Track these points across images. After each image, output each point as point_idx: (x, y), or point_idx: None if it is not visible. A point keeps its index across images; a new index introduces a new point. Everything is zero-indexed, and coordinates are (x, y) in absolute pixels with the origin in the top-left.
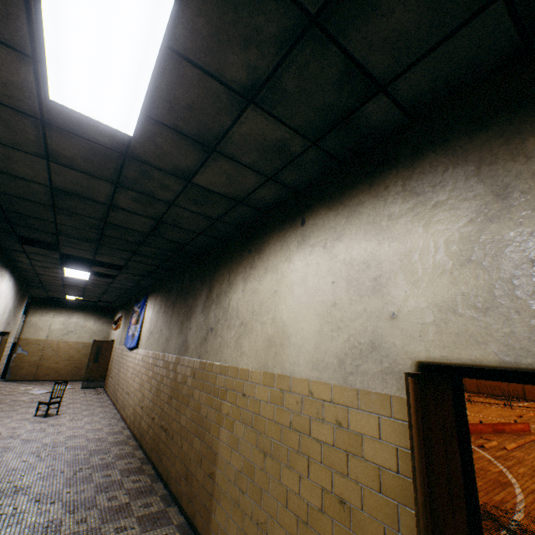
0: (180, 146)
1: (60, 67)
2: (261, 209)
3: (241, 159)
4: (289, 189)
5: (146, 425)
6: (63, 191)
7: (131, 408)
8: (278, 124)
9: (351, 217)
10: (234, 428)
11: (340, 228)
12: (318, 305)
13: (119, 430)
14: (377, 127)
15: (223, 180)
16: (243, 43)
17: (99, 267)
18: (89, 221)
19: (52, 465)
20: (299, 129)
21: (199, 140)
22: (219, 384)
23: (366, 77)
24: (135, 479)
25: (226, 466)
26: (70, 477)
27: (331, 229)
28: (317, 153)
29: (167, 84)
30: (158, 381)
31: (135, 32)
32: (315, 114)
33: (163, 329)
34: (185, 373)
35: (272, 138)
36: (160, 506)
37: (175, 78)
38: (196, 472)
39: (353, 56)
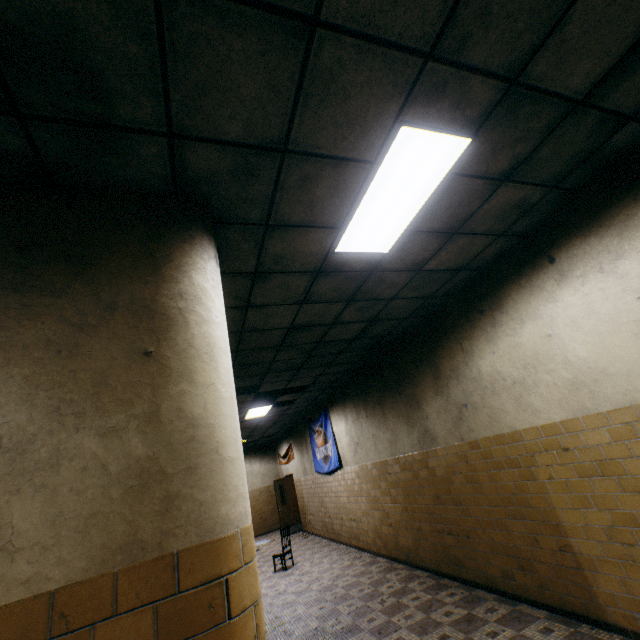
0: (425, 243)
1: (356, 225)
2: (479, 268)
3: (477, 230)
4: (516, 237)
5: (410, 541)
6: (297, 327)
7: (370, 532)
8: (523, 187)
9: (625, 233)
10: (571, 487)
11: (614, 248)
12: (630, 326)
13: (371, 559)
14: (620, 148)
15: (452, 255)
16: (513, 143)
17: (284, 395)
18: (304, 347)
19: (350, 604)
20: (542, 182)
21: (444, 230)
22: (515, 454)
23: (617, 117)
24: (447, 593)
25: (584, 529)
26: (382, 608)
27: (600, 253)
28: (554, 194)
29: (436, 200)
30: (402, 488)
31: (429, 175)
32: (561, 164)
33: (377, 434)
34: (447, 463)
35: (513, 200)
36: (506, 608)
37: (445, 193)
38: (535, 555)
39: (608, 109)
